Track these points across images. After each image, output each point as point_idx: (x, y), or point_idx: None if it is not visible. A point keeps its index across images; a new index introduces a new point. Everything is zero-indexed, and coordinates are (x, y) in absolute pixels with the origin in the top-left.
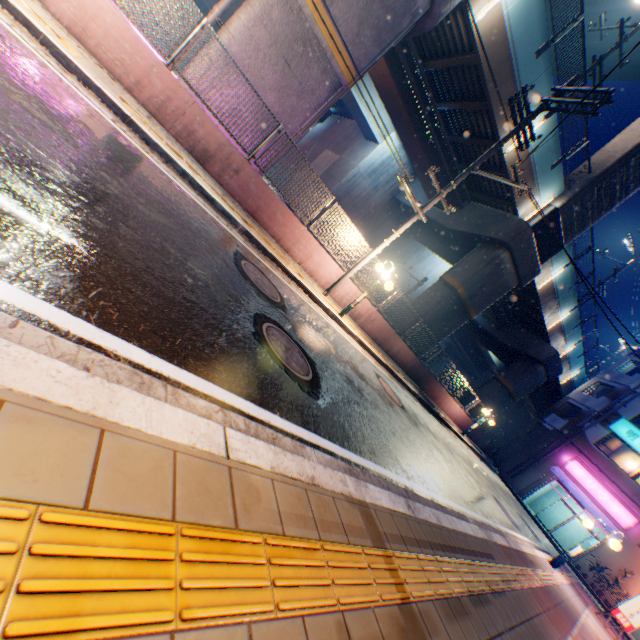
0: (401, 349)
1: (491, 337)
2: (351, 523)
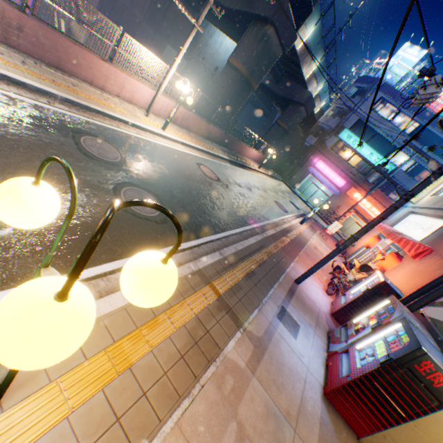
0: (212, 131)
1: (272, 92)
2: (195, 283)
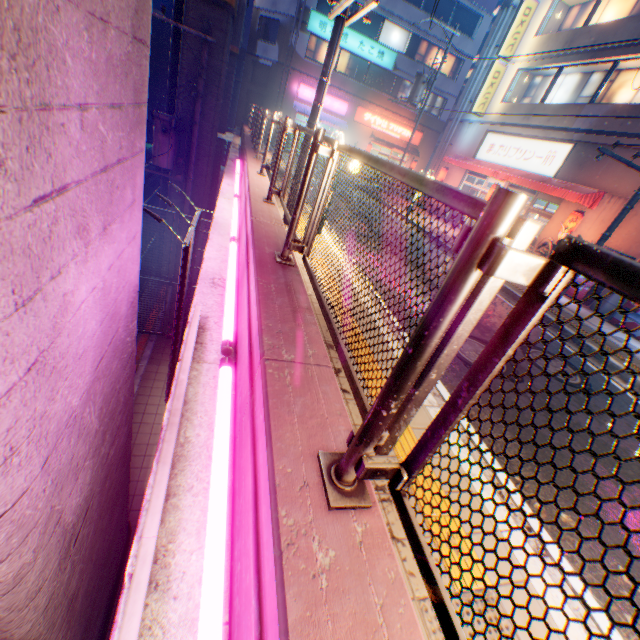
0: None
1: None
2: None
